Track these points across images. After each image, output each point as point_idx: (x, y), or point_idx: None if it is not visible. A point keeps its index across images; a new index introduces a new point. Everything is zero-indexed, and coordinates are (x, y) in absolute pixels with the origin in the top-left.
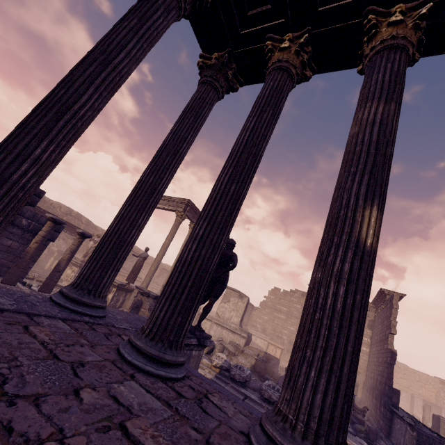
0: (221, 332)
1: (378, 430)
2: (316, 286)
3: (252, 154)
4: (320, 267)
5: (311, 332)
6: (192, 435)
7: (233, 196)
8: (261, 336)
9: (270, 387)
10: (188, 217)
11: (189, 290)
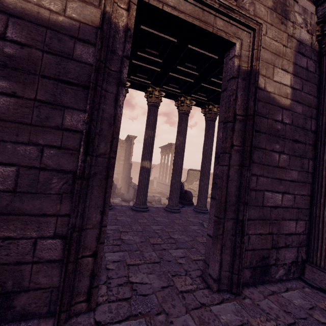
0: None
1: (125, 192)
2: None
3: None
4: None
5: None
6: None
7: None
8: None
9: None
10: None
11: None
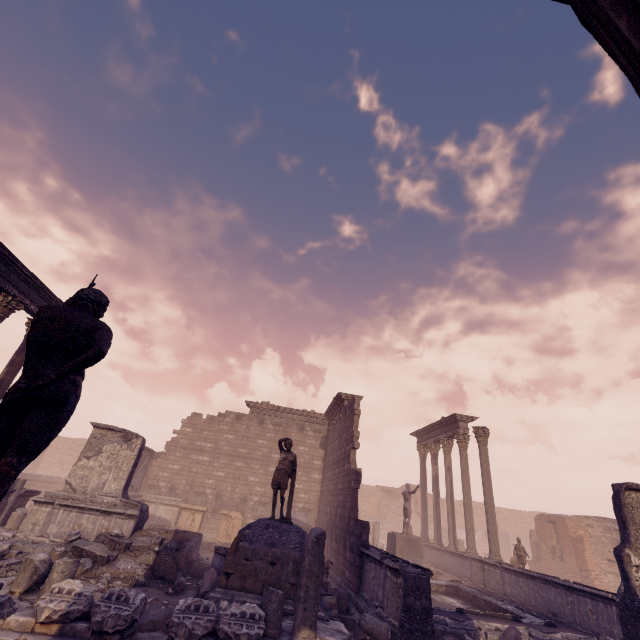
0: (77, 520)
1: (344, 586)
2: None
3: None
4: None
5: None
6: None
7: None
8: (166, 502)
9: (191, 611)
10: None
11: None
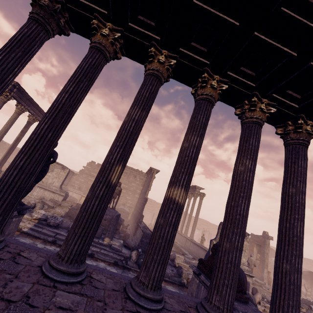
0: (43, 192)
1: (131, 233)
2: (87, 200)
3: (67, 112)
4: (91, 191)
5: (80, 221)
6: (7, 277)
7: (49, 140)
8: (77, 192)
9: None
10: (15, 98)
11: (9, 201)
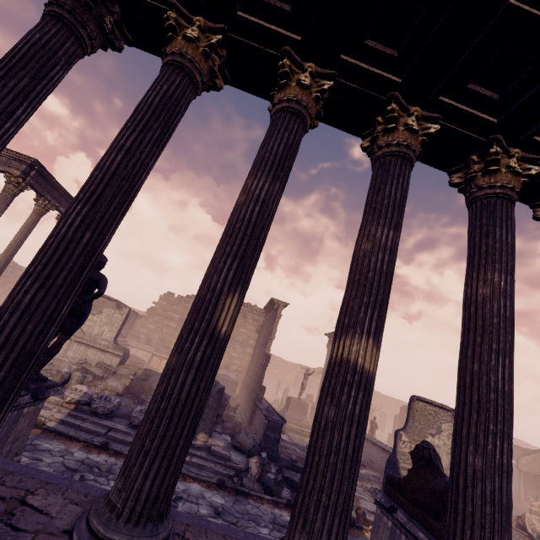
0: (85, 352)
1: (244, 420)
2: (168, 373)
3: (122, 189)
4: (177, 353)
5: (155, 421)
6: None
7: (86, 248)
8: (144, 348)
9: (143, 412)
10: (33, 187)
11: (1, 383)
